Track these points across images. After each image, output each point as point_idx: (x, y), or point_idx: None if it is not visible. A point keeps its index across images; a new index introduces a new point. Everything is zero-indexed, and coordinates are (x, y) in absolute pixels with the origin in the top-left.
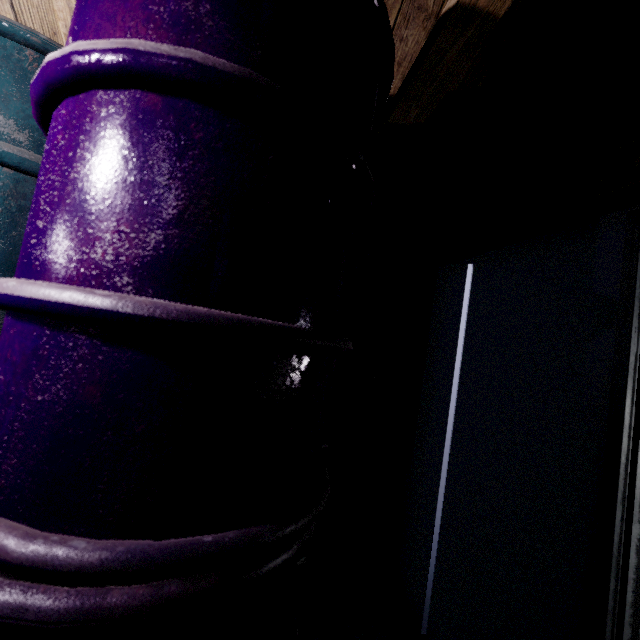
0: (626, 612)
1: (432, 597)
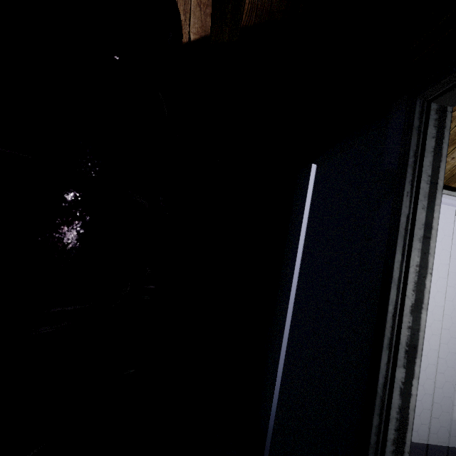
0: (387, 448)
1: (273, 427)
